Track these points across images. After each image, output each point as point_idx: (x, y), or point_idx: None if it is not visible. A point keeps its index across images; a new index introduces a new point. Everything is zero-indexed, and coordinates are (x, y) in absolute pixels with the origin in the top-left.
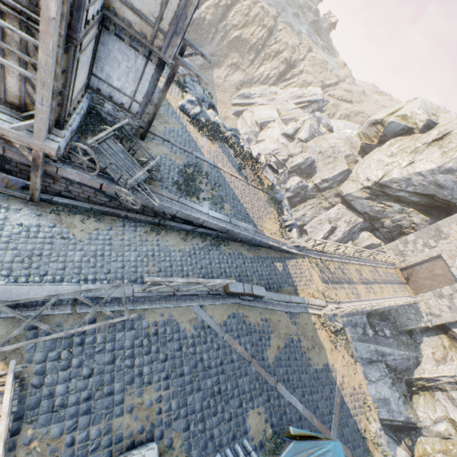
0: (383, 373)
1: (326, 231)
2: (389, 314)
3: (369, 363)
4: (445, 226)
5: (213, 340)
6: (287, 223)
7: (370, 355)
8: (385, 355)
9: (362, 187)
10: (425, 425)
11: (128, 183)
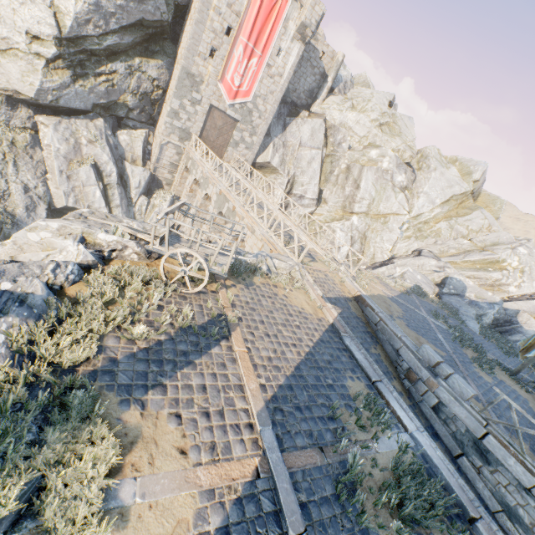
0: None
1: (96, 180)
2: None
3: None
4: (193, 65)
5: (499, 415)
6: (273, 268)
7: None
8: None
9: (45, 61)
10: None
11: None
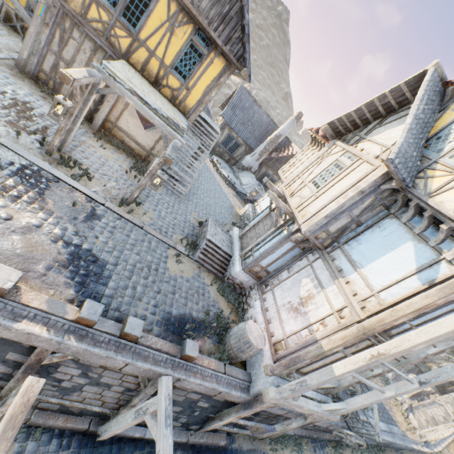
0: None
1: None
2: None
3: None
4: None
5: None
6: (404, 407)
7: None
8: None
9: None
10: None
11: (377, 439)
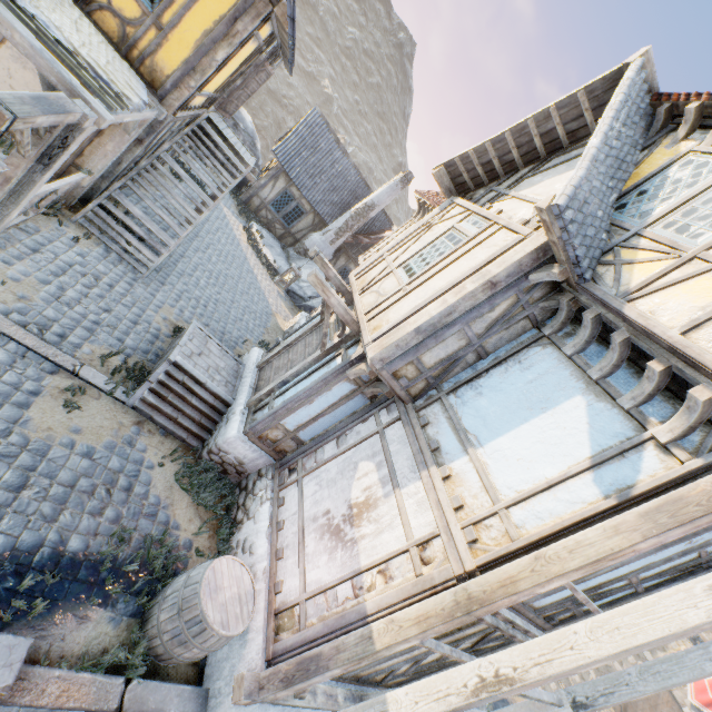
0: None
1: None
2: None
3: None
4: None
5: None
6: None
7: None
8: None
9: None
10: None
11: None
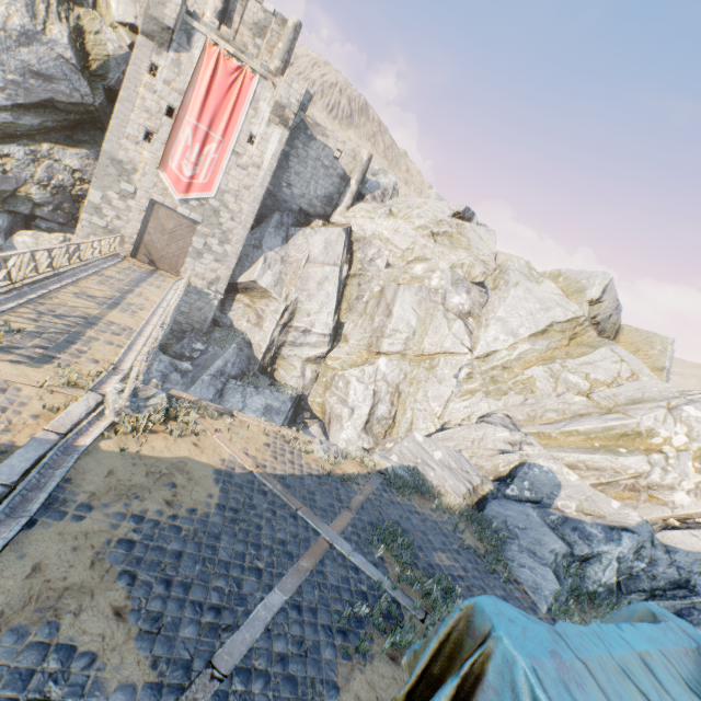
0: (241, 389)
1: None
2: (180, 325)
3: (223, 397)
4: (119, 150)
5: None
6: None
7: (214, 388)
8: (224, 371)
9: None
10: (302, 387)
11: None
